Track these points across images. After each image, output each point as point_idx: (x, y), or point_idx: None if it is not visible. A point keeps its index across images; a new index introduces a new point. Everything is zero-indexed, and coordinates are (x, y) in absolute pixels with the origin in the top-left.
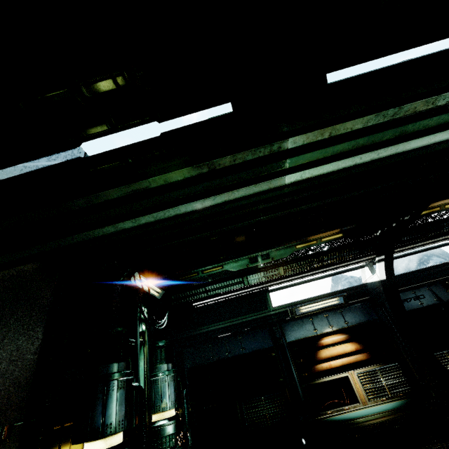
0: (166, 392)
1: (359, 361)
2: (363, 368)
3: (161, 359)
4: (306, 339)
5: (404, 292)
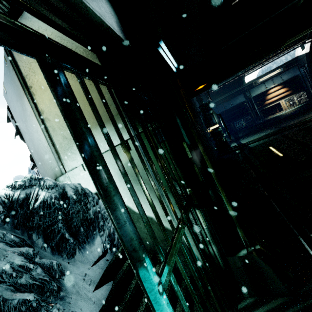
0: None
1: (286, 95)
2: (287, 97)
3: None
4: (261, 93)
5: None
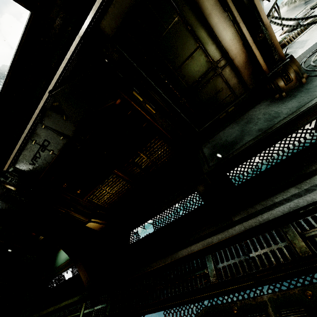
0: None
1: None
2: None
3: None
4: None
5: (25, 147)
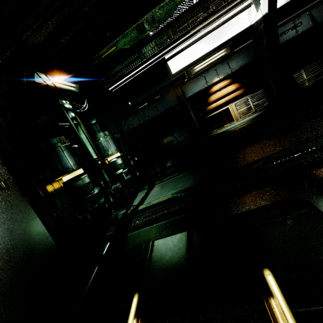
0: (109, 146)
1: (237, 96)
2: (239, 99)
3: (98, 131)
4: (200, 91)
5: (284, 24)
